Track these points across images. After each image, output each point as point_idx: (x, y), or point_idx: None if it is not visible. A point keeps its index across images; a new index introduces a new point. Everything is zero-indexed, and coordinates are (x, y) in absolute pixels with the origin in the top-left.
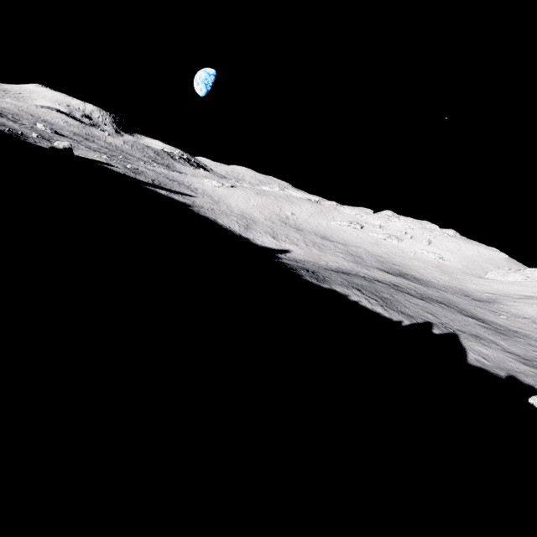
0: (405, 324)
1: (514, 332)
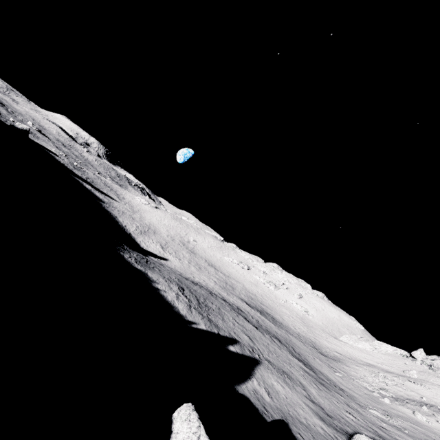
0: (197, 326)
1: (340, 389)
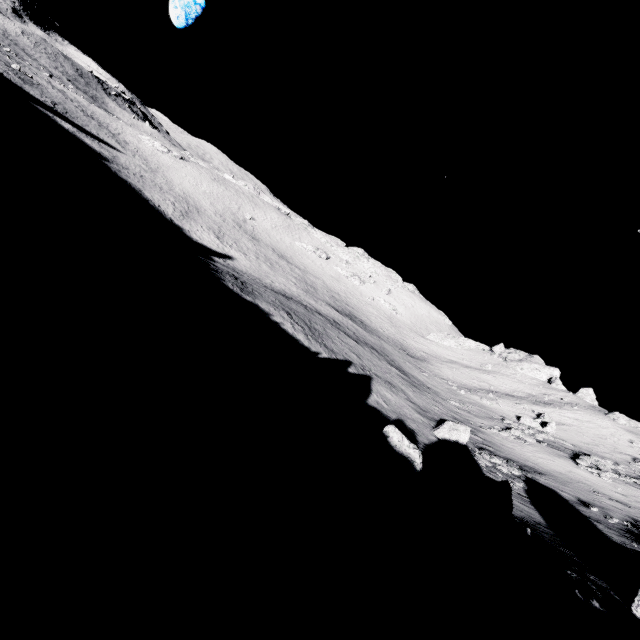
0: (322, 356)
1: (427, 388)
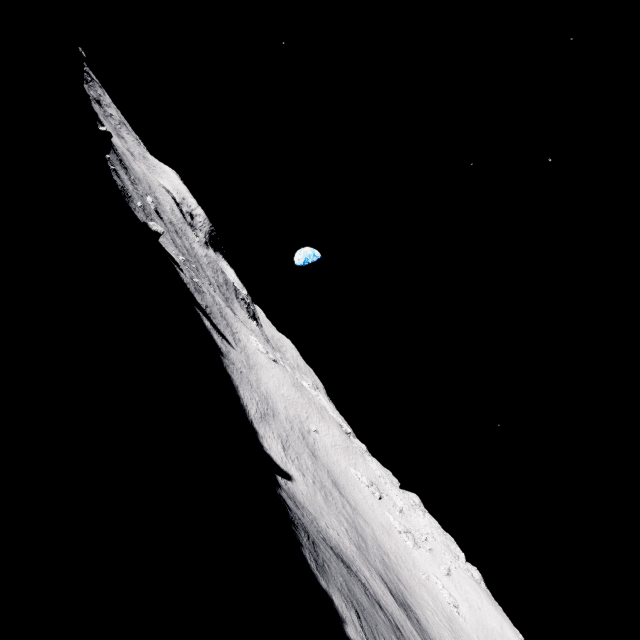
0: None
1: None
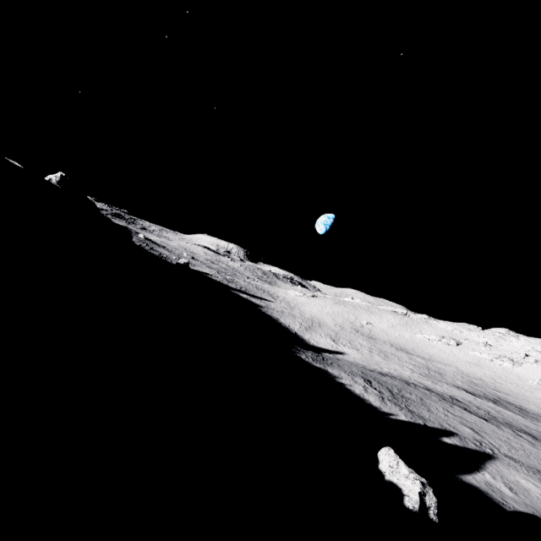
0: (396, 417)
1: None
